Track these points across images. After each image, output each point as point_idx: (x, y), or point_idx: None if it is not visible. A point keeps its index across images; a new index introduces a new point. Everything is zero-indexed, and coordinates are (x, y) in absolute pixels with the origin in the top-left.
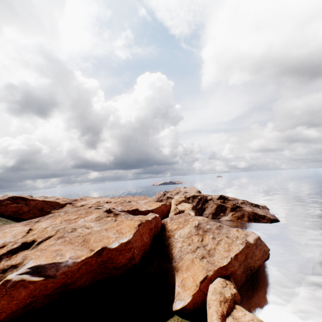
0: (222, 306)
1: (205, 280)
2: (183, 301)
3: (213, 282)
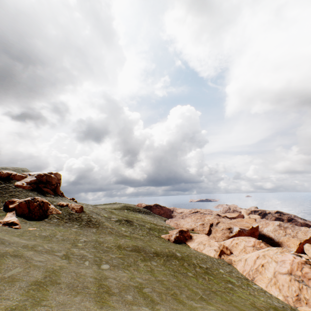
0: None
1: (300, 244)
2: (293, 250)
3: (304, 244)
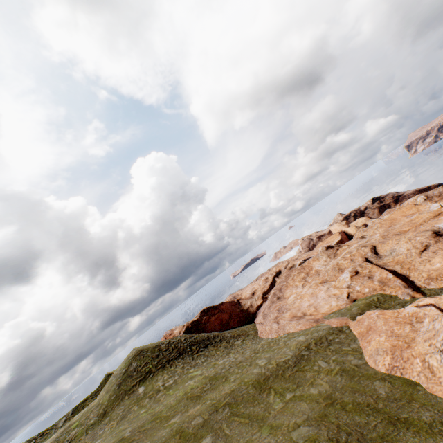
0: None
1: None
2: None
3: None
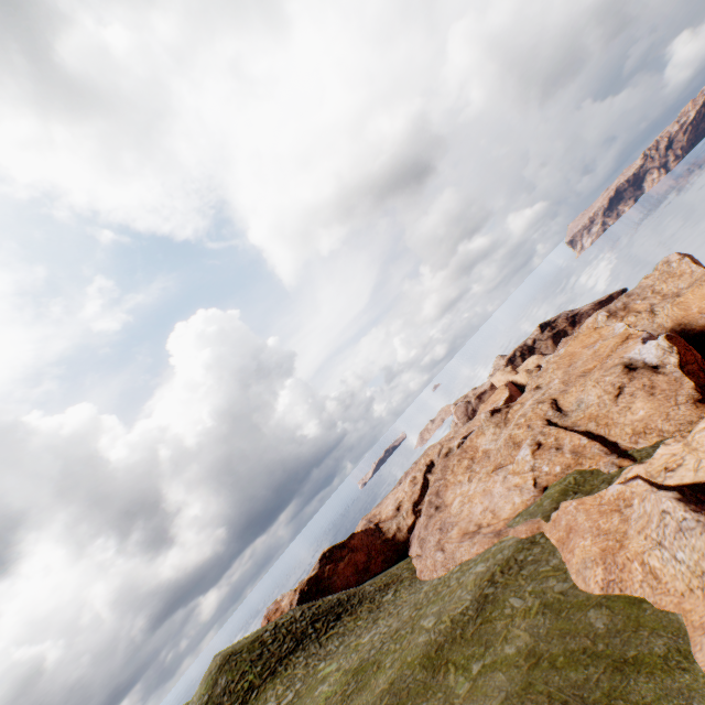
0: None
1: None
2: None
3: None
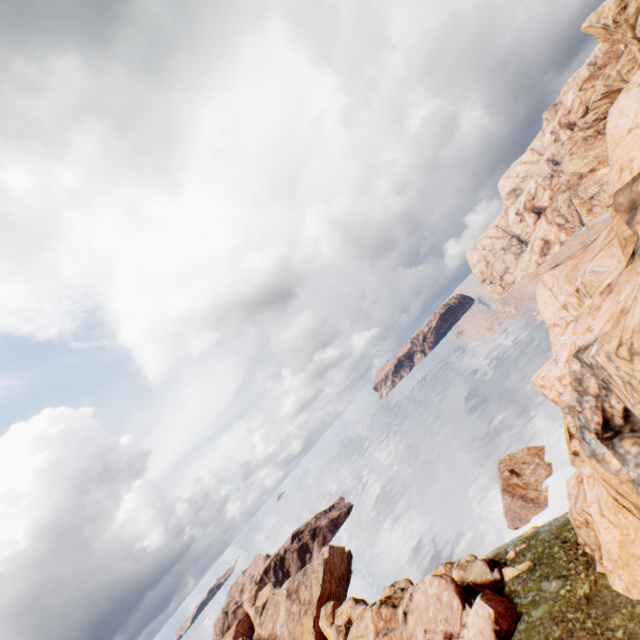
0: (329, 618)
1: (315, 621)
2: None
3: (320, 615)
